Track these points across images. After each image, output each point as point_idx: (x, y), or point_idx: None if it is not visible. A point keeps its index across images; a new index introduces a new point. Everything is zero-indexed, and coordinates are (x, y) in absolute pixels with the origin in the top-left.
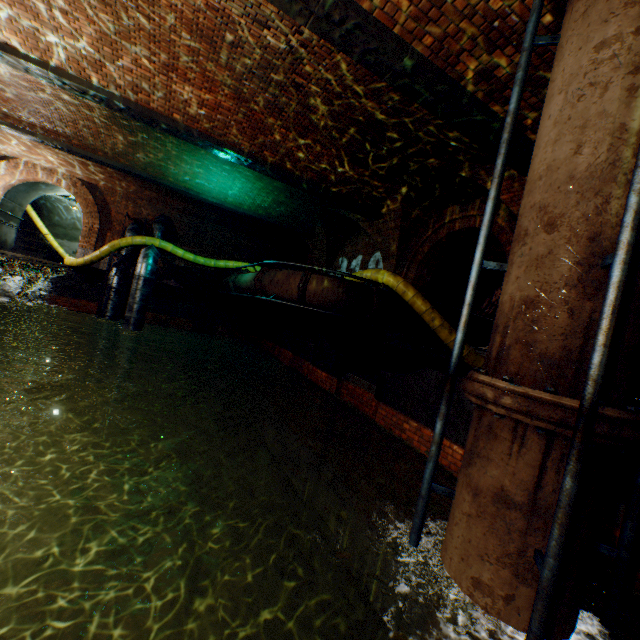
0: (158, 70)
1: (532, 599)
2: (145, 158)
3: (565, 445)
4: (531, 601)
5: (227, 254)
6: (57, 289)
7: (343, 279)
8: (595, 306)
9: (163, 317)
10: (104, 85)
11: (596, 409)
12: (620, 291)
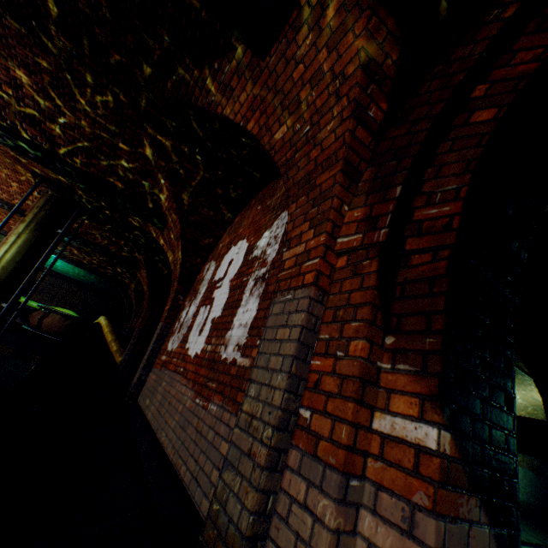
0: None
1: None
2: (1, 238)
3: None
4: None
5: (74, 304)
6: None
7: (74, 318)
8: None
9: None
10: None
11: None
12: None
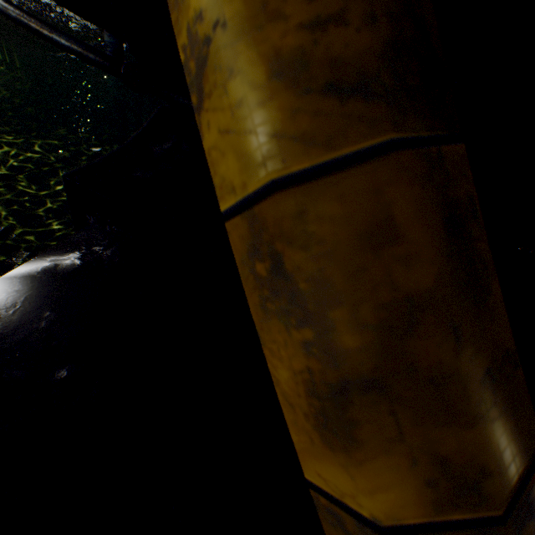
0: None
1: None
2: None
3: None
4: None
5: None
6: None
7: None
8: None
9: None
10: None
11: None
12: None
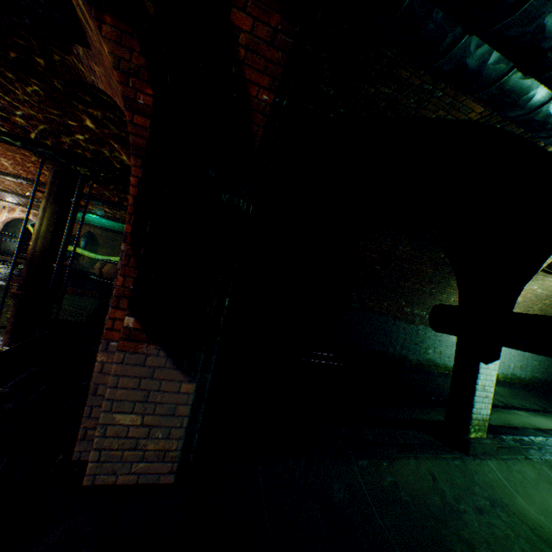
0: (20, 185)
1: (5, 338)
2: None
3: (15, 301)
4: (5, 338)
5: None
6: (20, 275)
7: None
8: (24, 269)
9: (80, 290)
10: (6, 189)
11: (6, 290)
12: (13, 265)
